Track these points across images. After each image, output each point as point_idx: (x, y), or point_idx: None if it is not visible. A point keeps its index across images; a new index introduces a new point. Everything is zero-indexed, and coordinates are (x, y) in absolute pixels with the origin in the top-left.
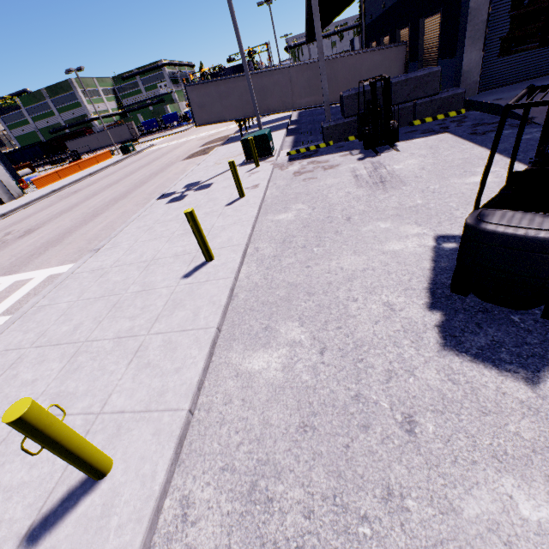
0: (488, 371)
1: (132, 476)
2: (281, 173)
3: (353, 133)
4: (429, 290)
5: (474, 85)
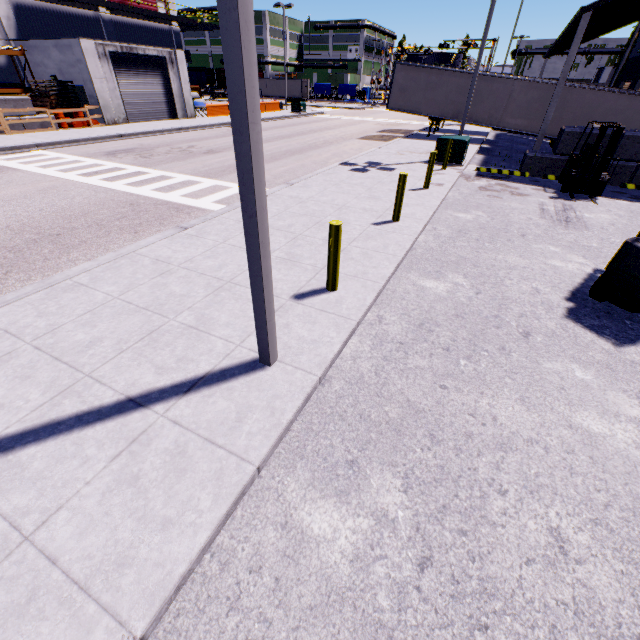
0: (590, 334)
1: (351, 296)
2: (466, 183)
3: (556, 173)
4: (571, 292)
5: None
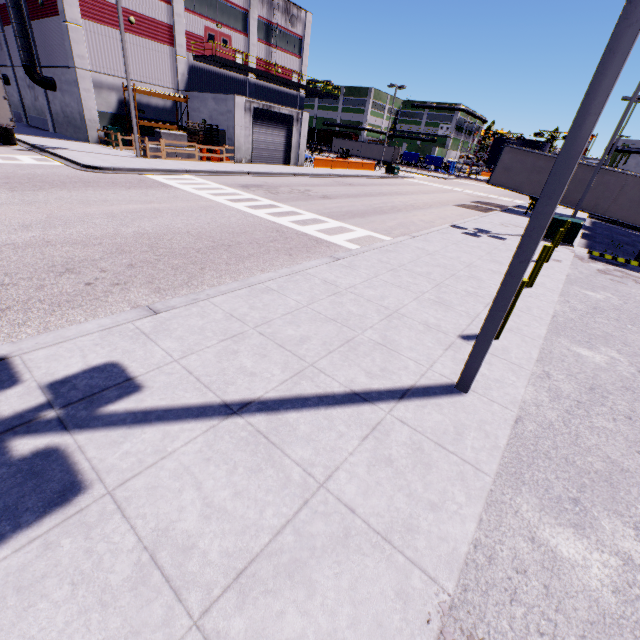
0: None
1: (515, 347)
2: (582, 264)
3: None
4: None
5: None
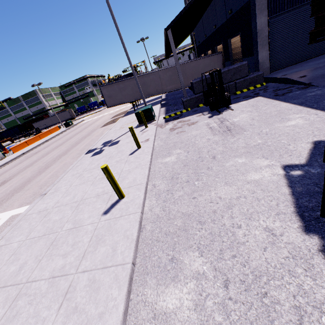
0: None
1: None
2: (162, 130)
3: (201, 102)
4: (297, 213)
5: (267, 69)
